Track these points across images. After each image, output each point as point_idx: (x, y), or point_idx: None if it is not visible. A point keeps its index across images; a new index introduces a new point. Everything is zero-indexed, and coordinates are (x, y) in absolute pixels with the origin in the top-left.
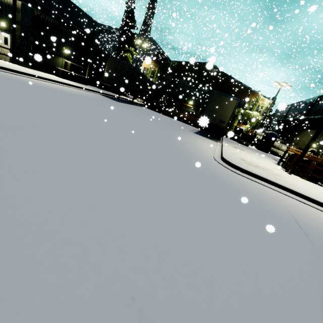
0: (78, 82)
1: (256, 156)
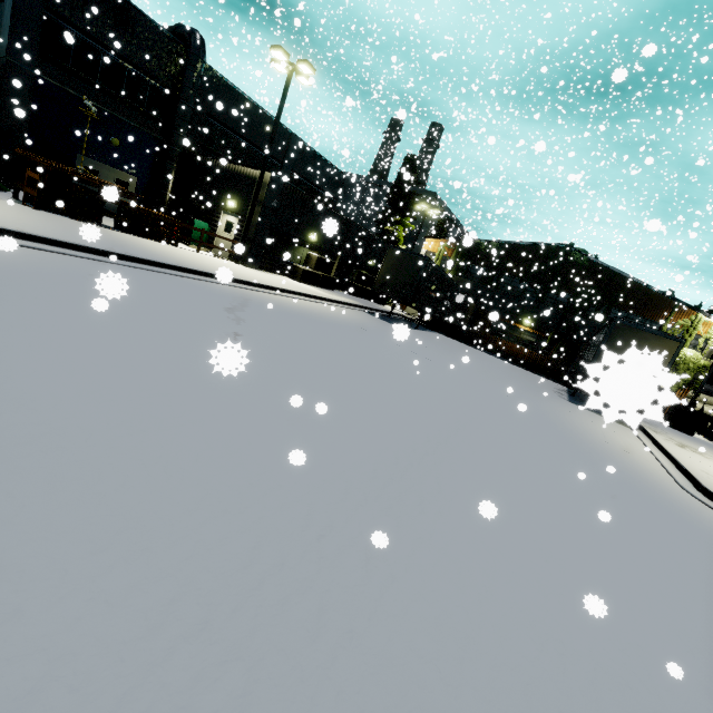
0: (322, 286)
1: None
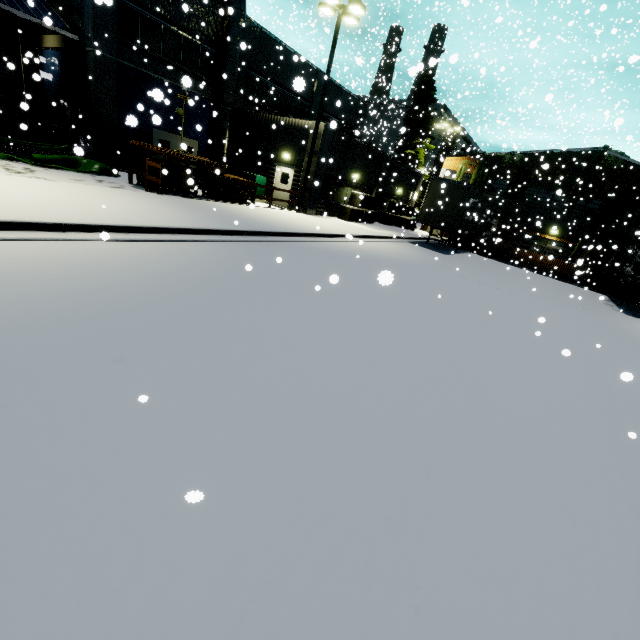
0: (365, 221)
1: None
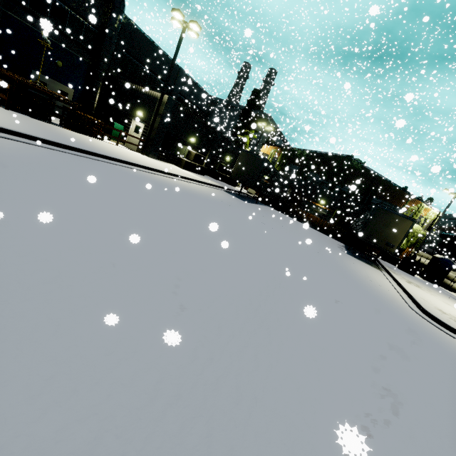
0: (197, 172)
1: (440, 298)
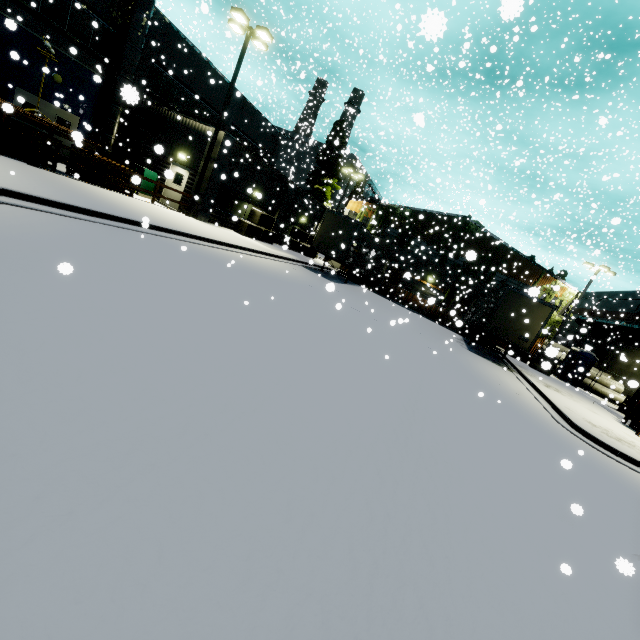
0: (263, 239)
1: (585, 405)
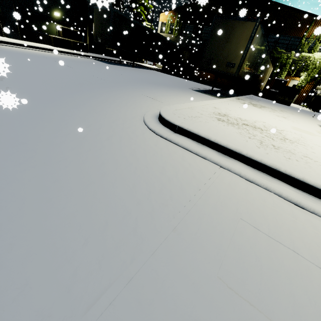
0: (76, 49)
1: (282, 114)
